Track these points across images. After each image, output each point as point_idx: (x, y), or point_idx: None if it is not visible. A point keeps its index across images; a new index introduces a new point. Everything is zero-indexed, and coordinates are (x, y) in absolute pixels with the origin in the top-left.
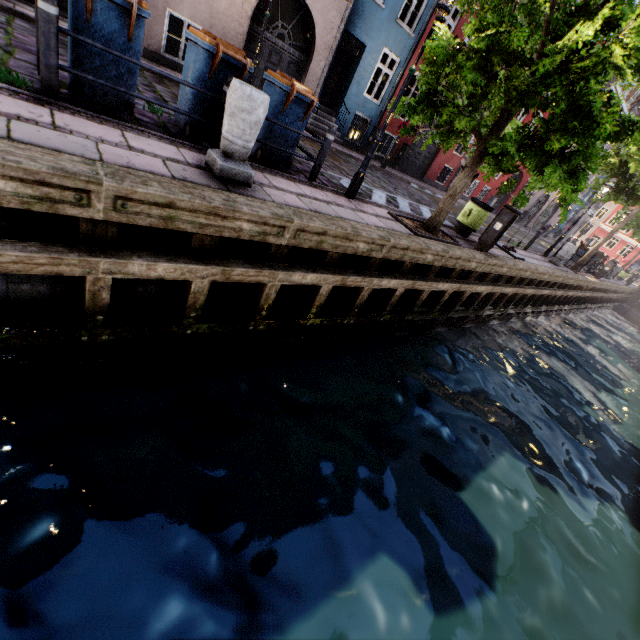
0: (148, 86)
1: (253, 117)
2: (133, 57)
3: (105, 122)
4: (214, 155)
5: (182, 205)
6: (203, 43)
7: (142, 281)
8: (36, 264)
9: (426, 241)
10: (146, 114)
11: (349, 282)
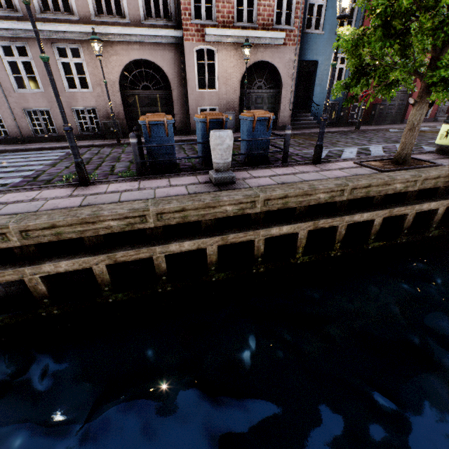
0: (191, 149)
1: (224, 145)
2: (170, 142)
3: (162, 177)
4: (211, 173)
5: (189, 208)
6: (199, 120)
7: (183, 253)
8: (130, 255)
9: (390, 174)
10: (186, 164)
11: (321, 224)
